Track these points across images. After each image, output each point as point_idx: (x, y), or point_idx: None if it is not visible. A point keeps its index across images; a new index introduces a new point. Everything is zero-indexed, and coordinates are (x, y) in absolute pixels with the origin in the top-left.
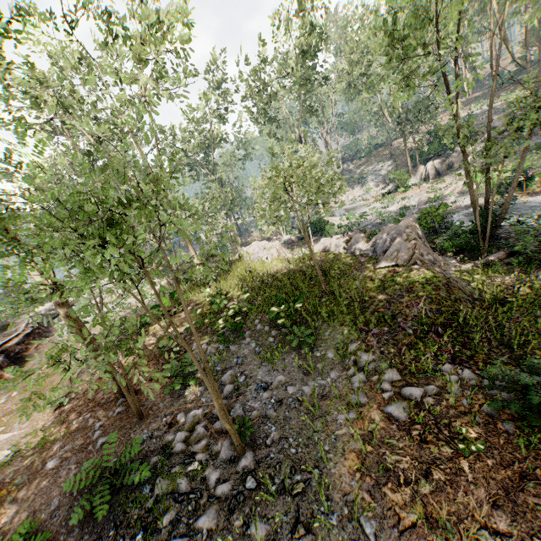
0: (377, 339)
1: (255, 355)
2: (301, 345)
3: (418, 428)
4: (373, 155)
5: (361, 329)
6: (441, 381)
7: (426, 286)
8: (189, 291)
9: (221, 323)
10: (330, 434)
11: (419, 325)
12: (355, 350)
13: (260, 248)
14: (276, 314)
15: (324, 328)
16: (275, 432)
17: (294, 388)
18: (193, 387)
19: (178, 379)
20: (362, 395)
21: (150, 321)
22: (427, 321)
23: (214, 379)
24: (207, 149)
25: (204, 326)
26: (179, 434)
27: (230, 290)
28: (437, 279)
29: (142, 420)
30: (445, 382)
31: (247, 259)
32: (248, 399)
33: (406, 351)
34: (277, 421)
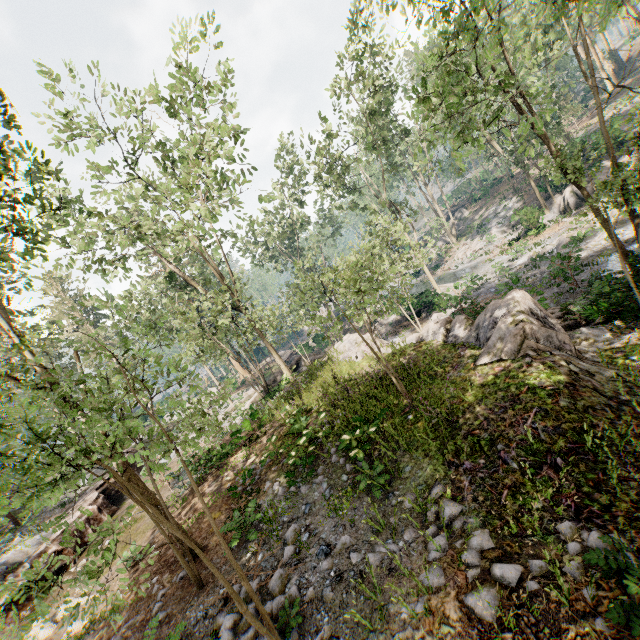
0: (470, 477)
1: (325, 501)
2: (373, 488)
3: (508, 639)
4: (491, 195)
5: (449, 462)
6: (555, 551)
7: (538, 391)
8: (276, 406)
9: (294, 455)
10: (389, 636)
11: (528, 455)
12: (440, 495)
13: (352, 343)
14: (350, 442)
15: (404, 461)
16: (326, 625)
17: (358, 555)
18: (255, 546)
19: (238, 537)
20: (438, 572)
21: (230, 451)
22: (539, 447)
23: (277, 536)
24: (290, 235)
25: (281, 456)
26: (227, 618)
27: (312, 405)
28: (556, 378)
29: (202, 590)
30: (561, 553)
31: (335, 361)
32: (307, 568)
33: (507, 497)
34: (332, 607)
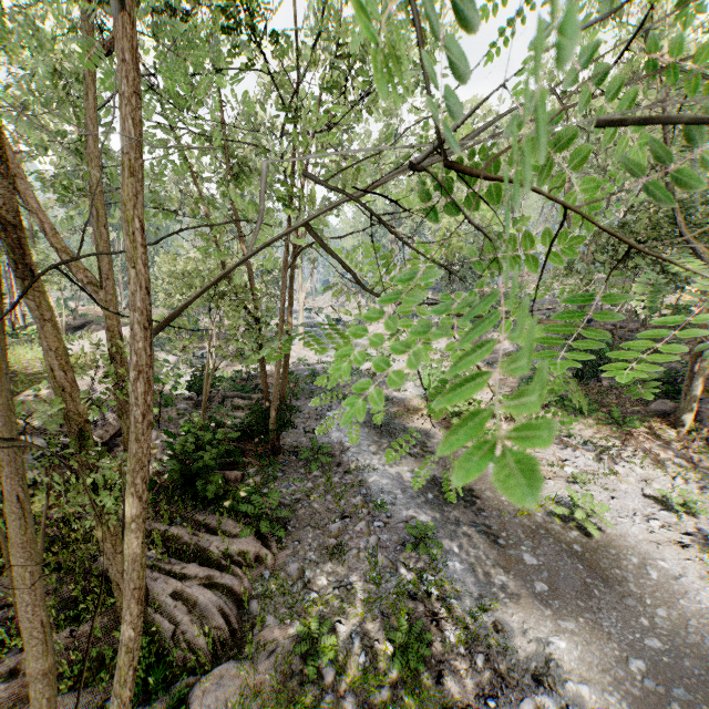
0: None
1: None
2: None
3: None
4: None
5: None
6: None
7: None
8: None
9: None
10: None
11: None
12: None
13: None
14: None
15: None
16: None
17: None
18: None
19: None
20: None
21: None
22: None
23: None
24: None
25: None
26: None
27: None
28: None
29: None
30: None
31: None
32: None
33: None
34: None
